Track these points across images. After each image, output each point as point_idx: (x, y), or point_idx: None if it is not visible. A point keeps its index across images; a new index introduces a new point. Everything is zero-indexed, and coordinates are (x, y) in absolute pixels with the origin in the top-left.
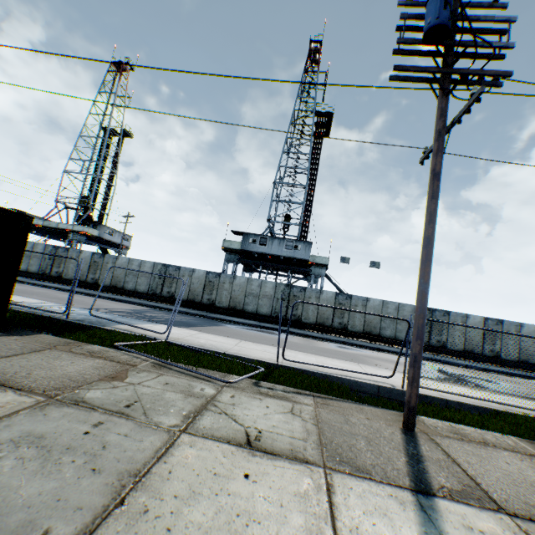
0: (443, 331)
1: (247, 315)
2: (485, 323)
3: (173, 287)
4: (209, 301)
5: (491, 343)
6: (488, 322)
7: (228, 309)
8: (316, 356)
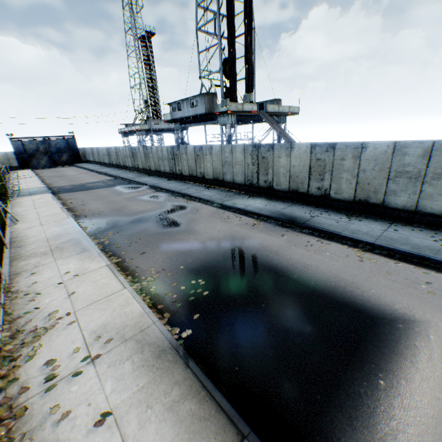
0: (269, 169)
1: (162, 174)
2: (312, 151)
3: (137, 161)
4: (149, 167)
5: (320, 178)
6: (317, 149)
7: (155, 171)
8: (57, 208)
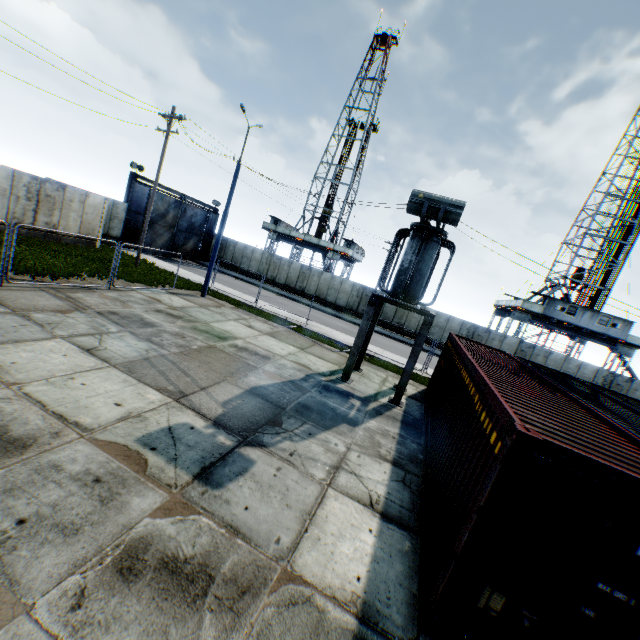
0: None
1: None
2: None
3: None
4: None
5: None
6: None
7: None
8: None
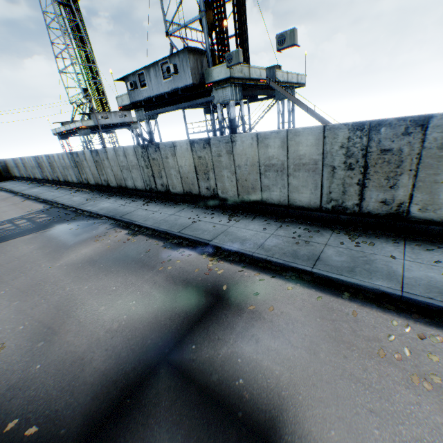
0: (401, 177)
1: (130, 192)
2: None
3: (85, 174)
4: (105, 182)
5: None
6: None
7: (118, 188)
8: None
